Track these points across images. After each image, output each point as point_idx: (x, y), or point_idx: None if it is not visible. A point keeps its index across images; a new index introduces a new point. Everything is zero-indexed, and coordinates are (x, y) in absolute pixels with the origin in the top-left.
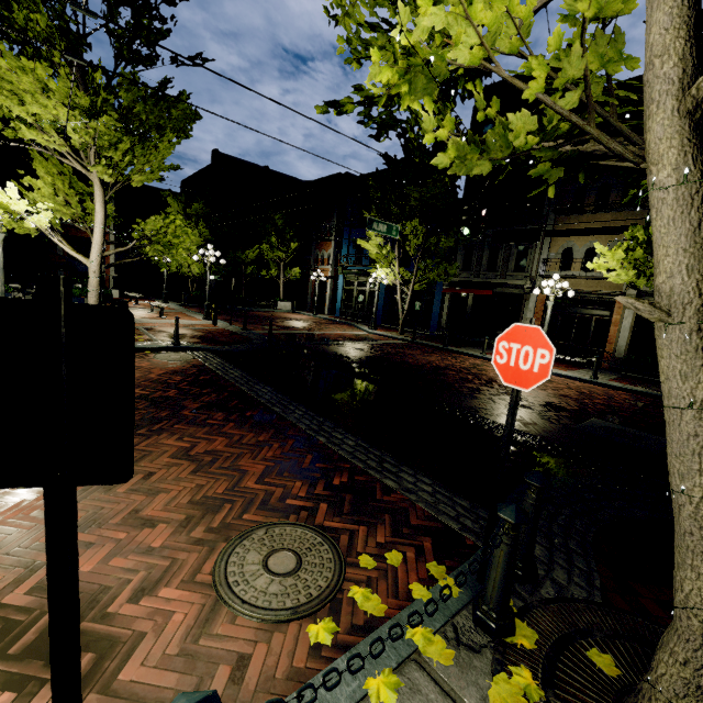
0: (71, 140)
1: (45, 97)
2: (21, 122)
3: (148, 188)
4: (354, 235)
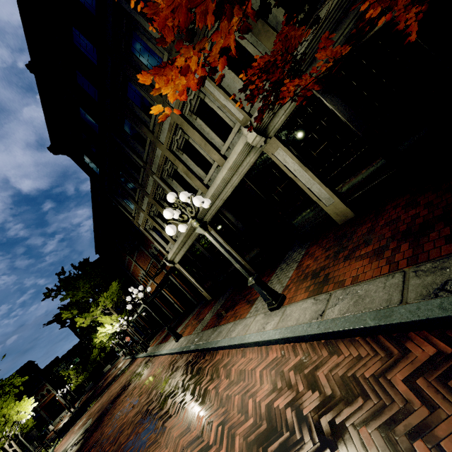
0: None
1: None
2: None
3: (56, 363)
4: None
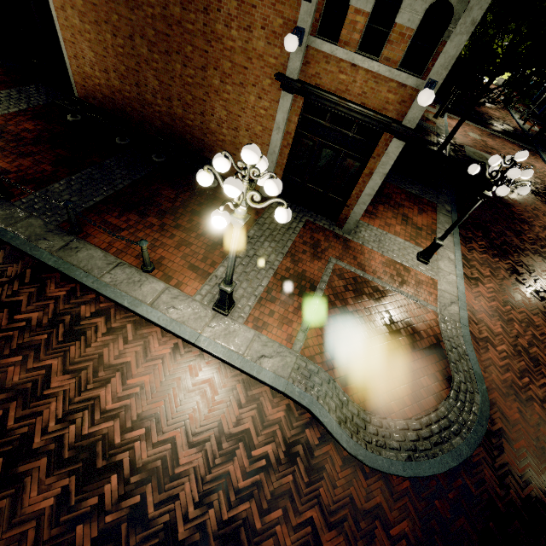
0: None
1: None
2: None
3: None
4: None
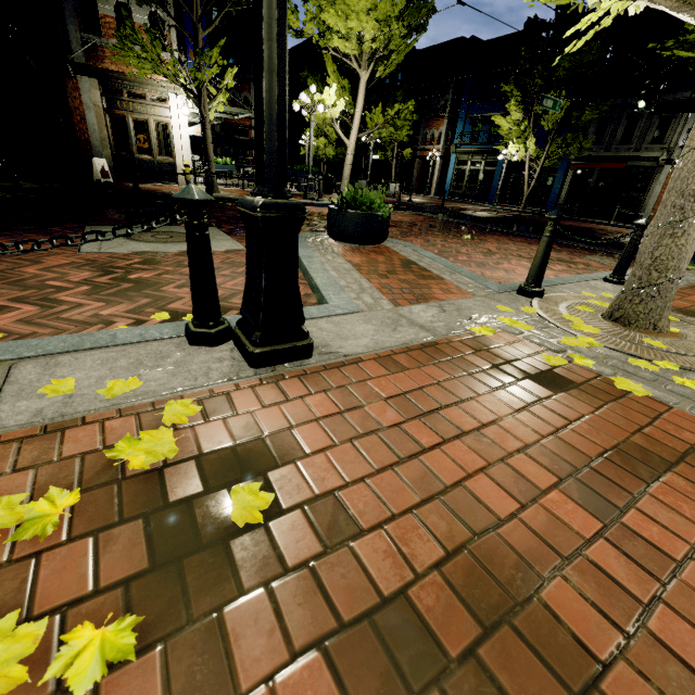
0: (363, 45)
1: (365, 14)
2: (329, 33)
3: None
4: (471, 110)
